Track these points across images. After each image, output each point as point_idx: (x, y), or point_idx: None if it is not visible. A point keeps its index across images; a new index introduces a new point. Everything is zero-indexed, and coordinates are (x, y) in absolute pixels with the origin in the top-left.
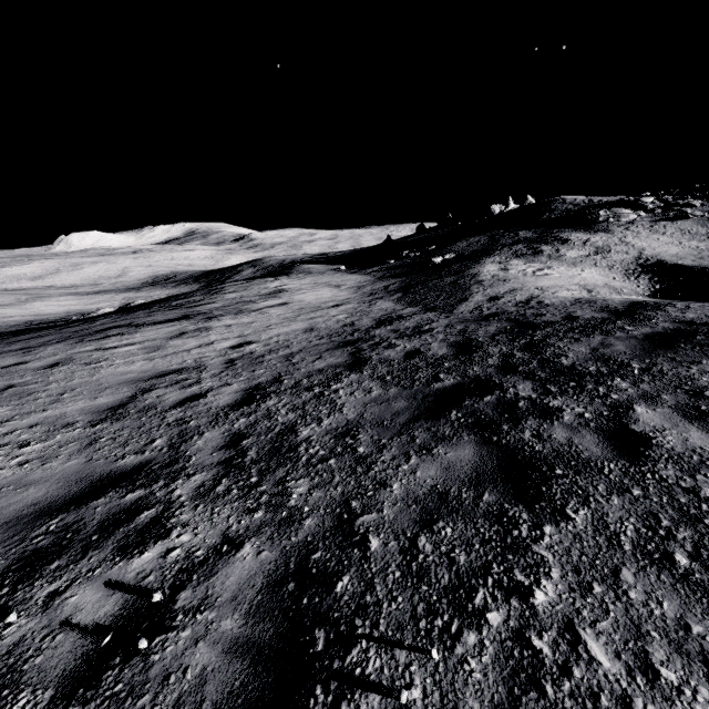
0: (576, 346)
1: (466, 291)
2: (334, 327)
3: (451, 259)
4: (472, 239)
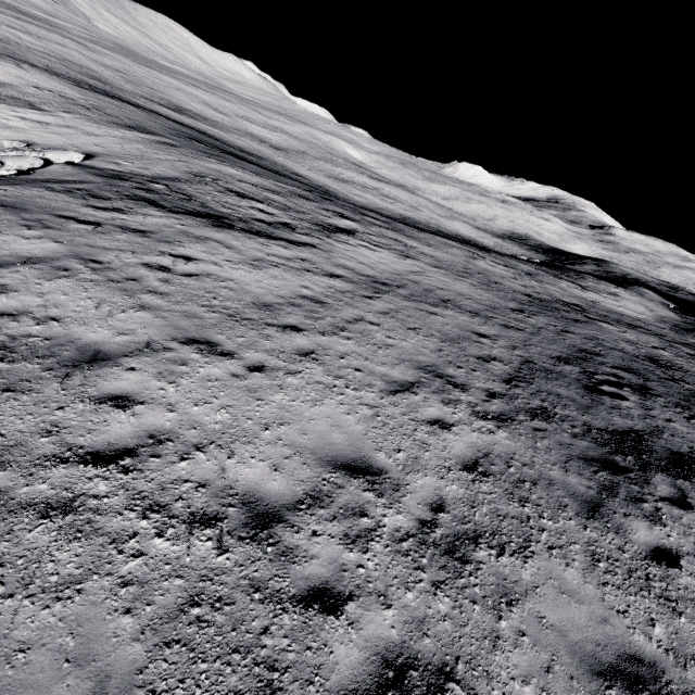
0: None
1: None
2: (632, 316)
3: None
4: None
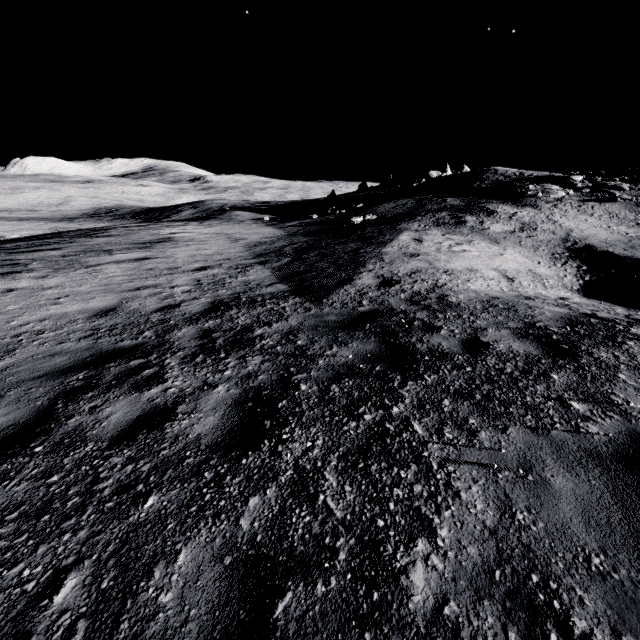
0: (466, 471)
1: (358, 267)
2: (143, 310)
3: (371, 221)
4: (400, 201)
